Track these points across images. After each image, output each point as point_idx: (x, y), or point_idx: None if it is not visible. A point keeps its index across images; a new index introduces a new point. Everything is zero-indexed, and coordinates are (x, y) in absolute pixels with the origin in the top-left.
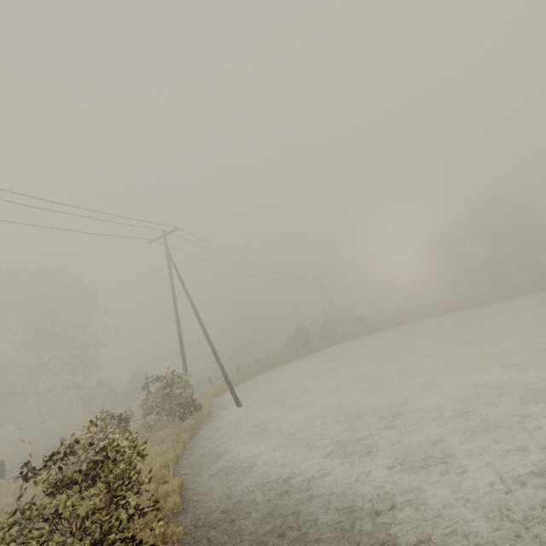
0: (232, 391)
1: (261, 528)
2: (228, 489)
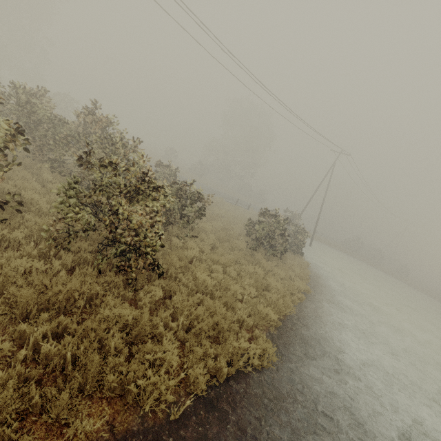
0: (312, 239)
1: (317, 271)
2: (308, 261)
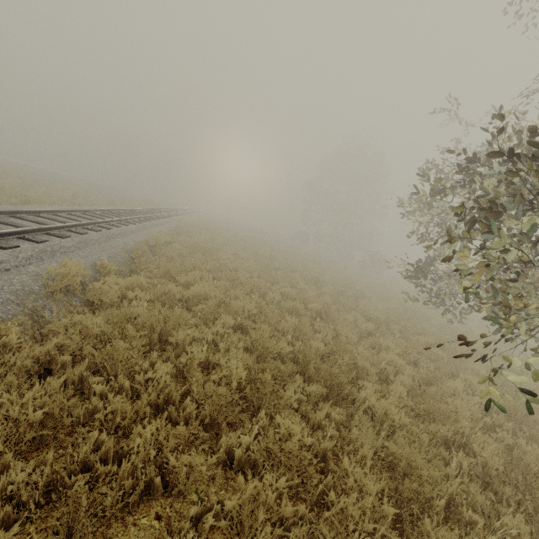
0: None
1: None
2: None
